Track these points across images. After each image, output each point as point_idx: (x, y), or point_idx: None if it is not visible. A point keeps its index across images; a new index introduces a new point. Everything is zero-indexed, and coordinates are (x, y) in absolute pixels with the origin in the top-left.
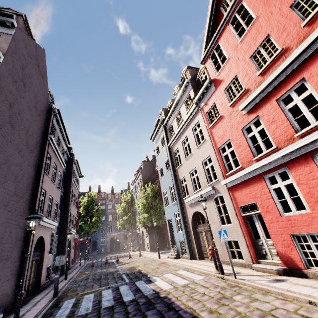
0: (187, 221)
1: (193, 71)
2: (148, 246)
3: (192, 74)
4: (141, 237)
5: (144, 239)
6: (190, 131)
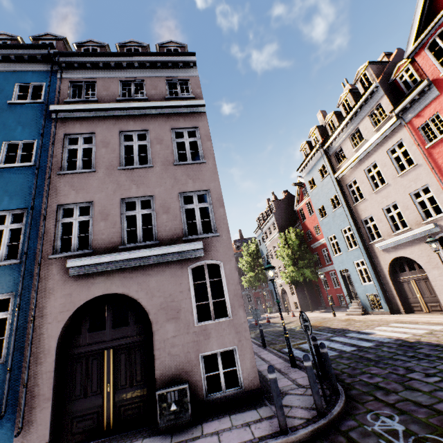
0: (378, 270)
1: (376, 68)
2: (296, 306)
3: (376, 73)
4: (280, 296)
5: (285, 298)
6: (382, 155)
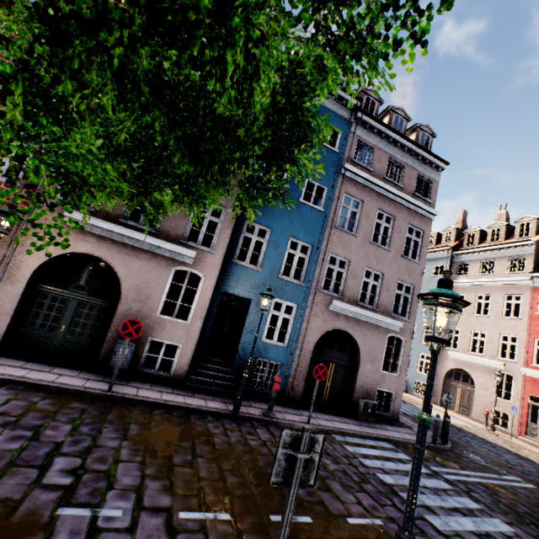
0: (437, 369)
1: None
2: None
3: (537, 230)
4: None
5: None
6: (500, 295)
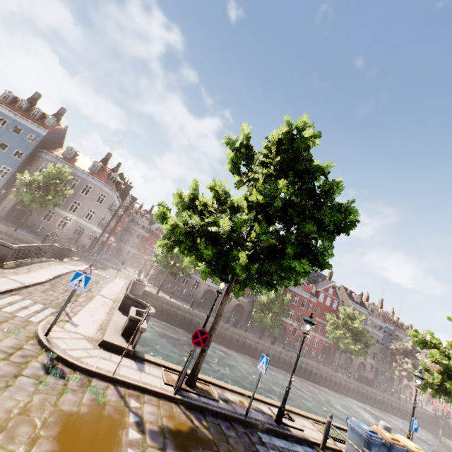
0: None
1: None
2: None
3: None
4: None
5: None
6: None
